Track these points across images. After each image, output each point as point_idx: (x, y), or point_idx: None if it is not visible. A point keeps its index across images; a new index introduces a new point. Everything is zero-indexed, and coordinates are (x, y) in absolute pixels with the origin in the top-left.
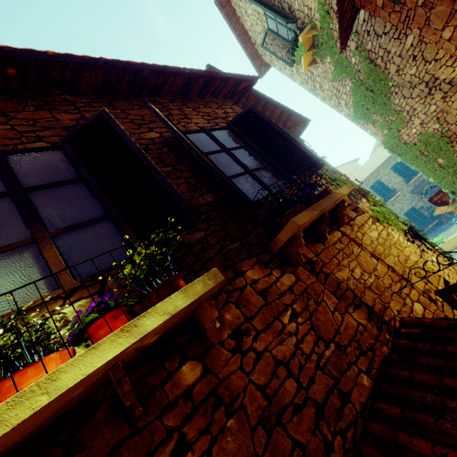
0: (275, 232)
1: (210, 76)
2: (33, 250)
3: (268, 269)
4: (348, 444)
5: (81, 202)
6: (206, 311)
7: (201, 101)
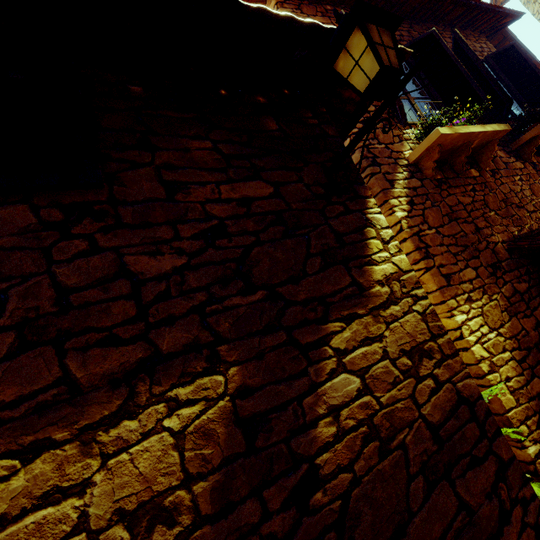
0: (514, 140)
1: (486, 8)
2: (408, 103)
3: (508, 155)
4: (539, 228)
5: (417, 87)
6: (490, 147)
7: (463, 33)
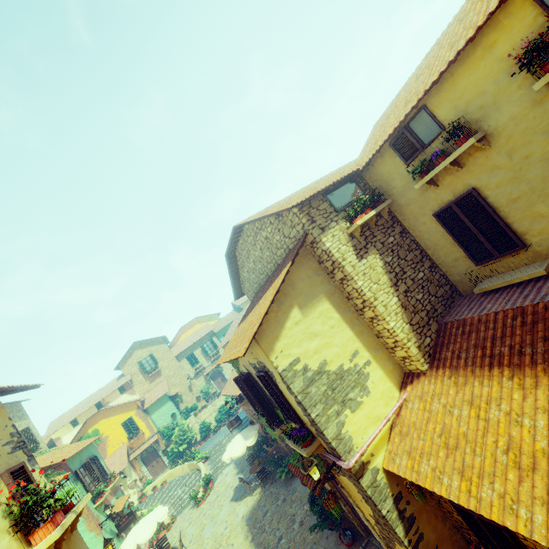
0: None
1: None
2: None
3: None
4: None
5: None
6: None
7: None
